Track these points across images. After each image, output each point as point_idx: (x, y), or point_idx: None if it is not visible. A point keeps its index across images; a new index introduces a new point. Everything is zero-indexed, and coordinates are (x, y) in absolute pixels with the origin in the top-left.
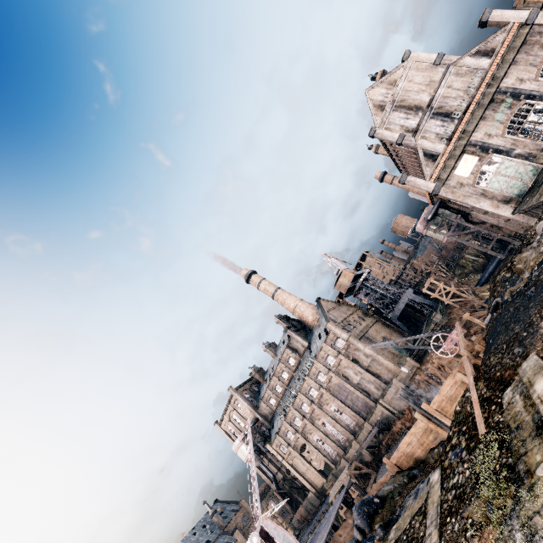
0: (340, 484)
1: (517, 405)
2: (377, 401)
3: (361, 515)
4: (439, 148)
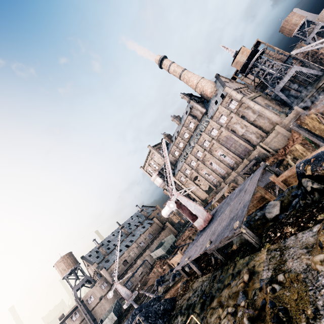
0: (221, 194)
1: None
2: (255, 146)
3: None
4: None
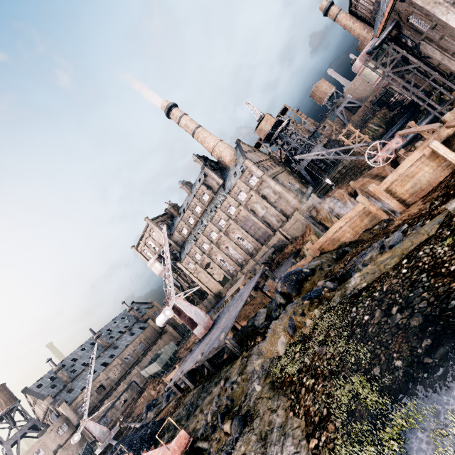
0: (236, 288)
1: None
2: (276, 231)
3: (289, 282)
4: None
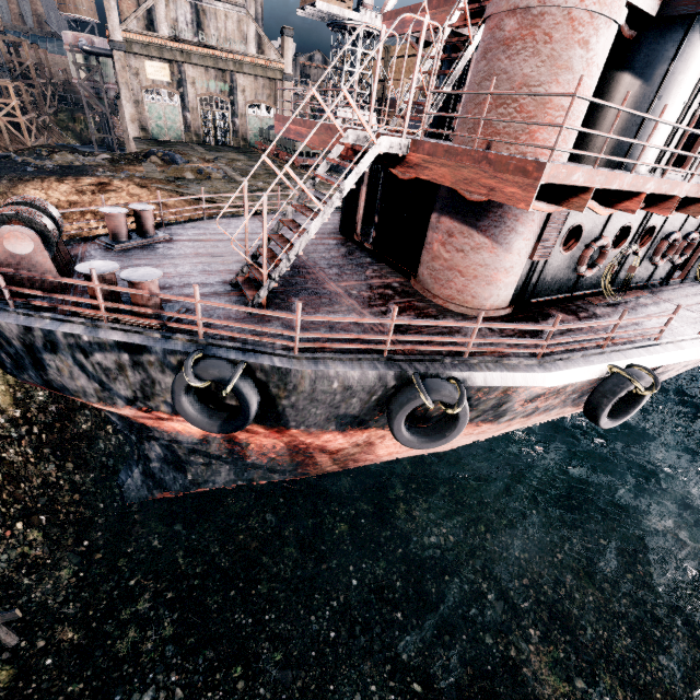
0: None
1: None
2: None
3: None
4: (163, 30)
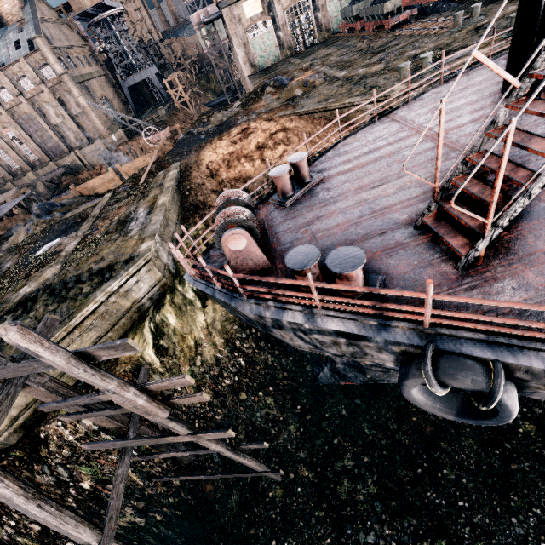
0: (1, 201)
1: (160, 177)
2: (73, 150)
3: (42, 209)
4: None
